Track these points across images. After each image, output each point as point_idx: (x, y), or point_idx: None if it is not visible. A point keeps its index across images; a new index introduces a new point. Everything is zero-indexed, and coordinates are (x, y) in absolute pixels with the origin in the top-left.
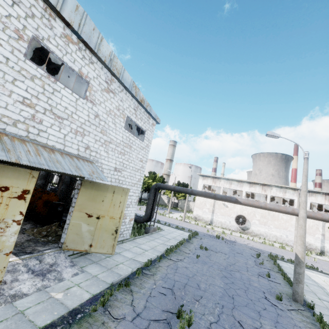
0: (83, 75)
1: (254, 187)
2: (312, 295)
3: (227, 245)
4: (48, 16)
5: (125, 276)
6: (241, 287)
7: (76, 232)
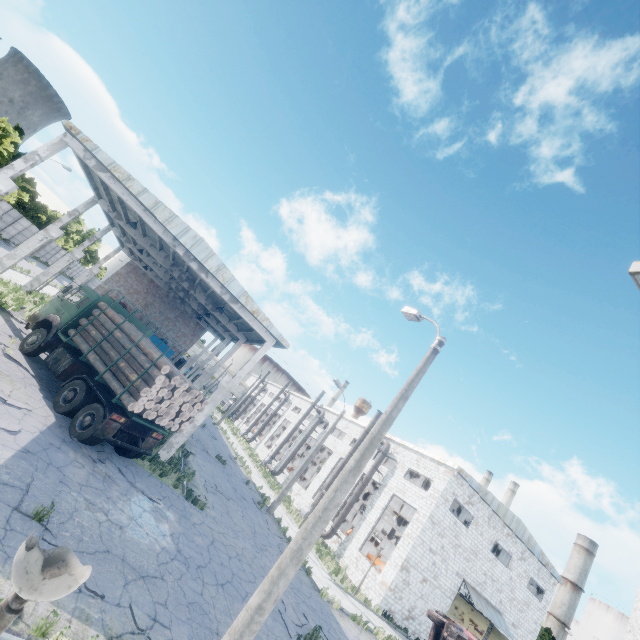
0: (509, 552)
1: None
2: None
3: None
4: (503, 527)
5: None
6: None
7: None
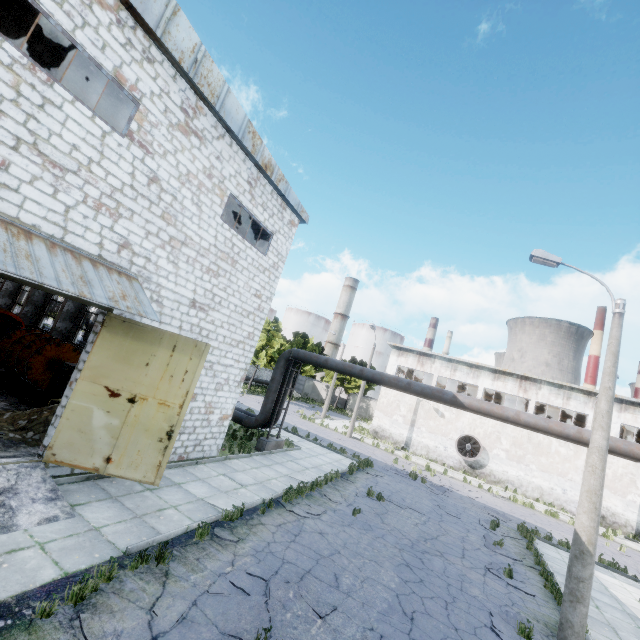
0: (124, 82)
1: (502, 381)
2: (608, 634)
3: (431, 496)
4: None
5: (168, 538)
6: (440, 593)
7: (80, 426)
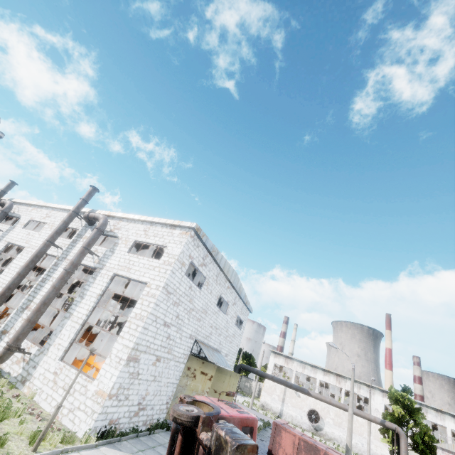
0: (228, 301)
1: (328, 376)
2: None
3: None
4: (225, 282)
5: None
6: None
7: None
